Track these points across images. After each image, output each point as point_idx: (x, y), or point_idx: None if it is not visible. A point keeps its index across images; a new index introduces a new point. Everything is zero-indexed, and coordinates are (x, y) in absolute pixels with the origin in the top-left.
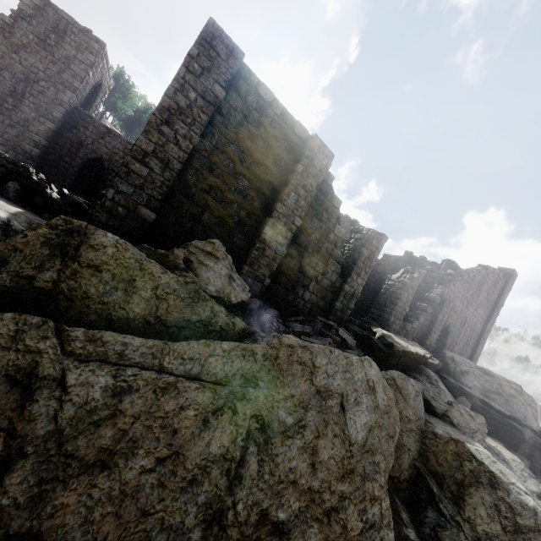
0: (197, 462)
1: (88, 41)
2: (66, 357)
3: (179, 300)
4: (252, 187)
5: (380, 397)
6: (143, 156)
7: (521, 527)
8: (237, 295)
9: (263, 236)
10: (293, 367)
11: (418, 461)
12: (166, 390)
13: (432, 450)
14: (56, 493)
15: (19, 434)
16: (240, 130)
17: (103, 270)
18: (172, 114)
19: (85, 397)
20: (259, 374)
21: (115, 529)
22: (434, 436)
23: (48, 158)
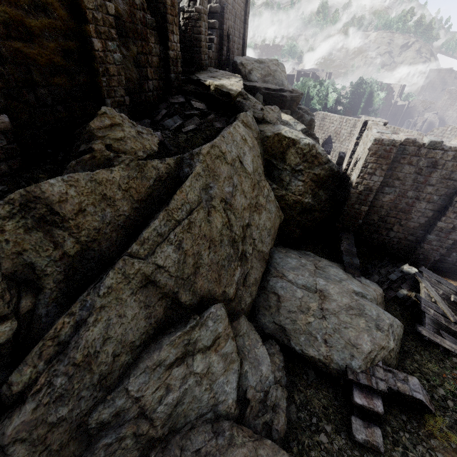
0: (218, 236)
1: None
2: (147, 259)
3: (136, 180)
4: None
5: (249, 141)
6: None
7: (305, 153)
8: (153, 143)
9: (97, 55)
10: (216, 163)
11: (265, 155)
12: (190, 227)
13: (269, 146)
14: (196, 287)
15: (167, 292)
16: None
17: (85, 208)
18: None
19: (172, 261)
20: (207, 181)
21: (215, 274)
22: (268, 138)
23: None
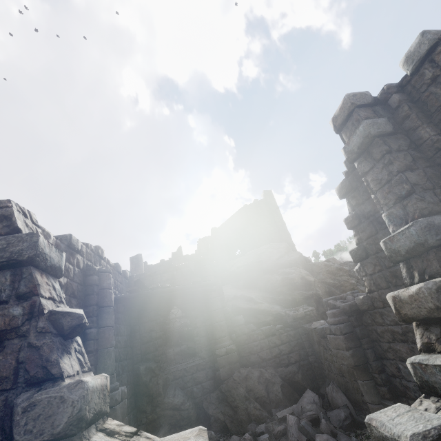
0: None
1: None
2: None
3: None
4: None
5: None
6: None
7: None
8: None
9: None
10: None
11: None
12: None
13: None
14: None
15: None
16: None
17: None
18: None
19: None
20: None
21: None
22: None
23: None
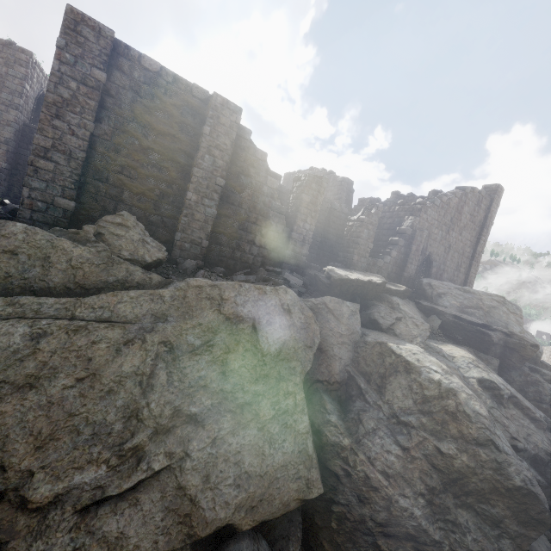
0: (112, 379)
1: (14, 54)
2: None
3: (94, 267)
4: (164, 158)
5: (297, 317)
6: (45, 153)
7: (428, 397)
8: (151, 255)
9: (188, 202)
10: (202, 302)
11: (351, 367)
12: (77, 332)
13: (362, 355)
14: None
15: None
16: (135, 107)
17: (19, 253)
18: (60, 107)
19: (8, 343)
20: (168, 312)
21: (47, 425)
22: (365, 344)
23: (15, 179)
